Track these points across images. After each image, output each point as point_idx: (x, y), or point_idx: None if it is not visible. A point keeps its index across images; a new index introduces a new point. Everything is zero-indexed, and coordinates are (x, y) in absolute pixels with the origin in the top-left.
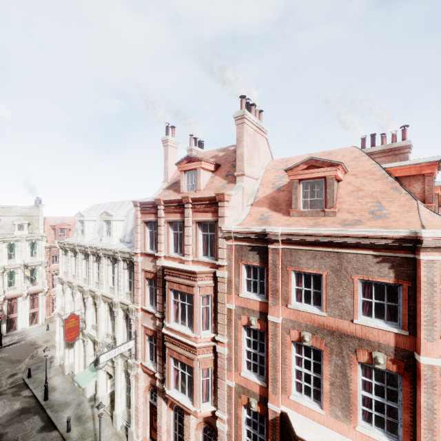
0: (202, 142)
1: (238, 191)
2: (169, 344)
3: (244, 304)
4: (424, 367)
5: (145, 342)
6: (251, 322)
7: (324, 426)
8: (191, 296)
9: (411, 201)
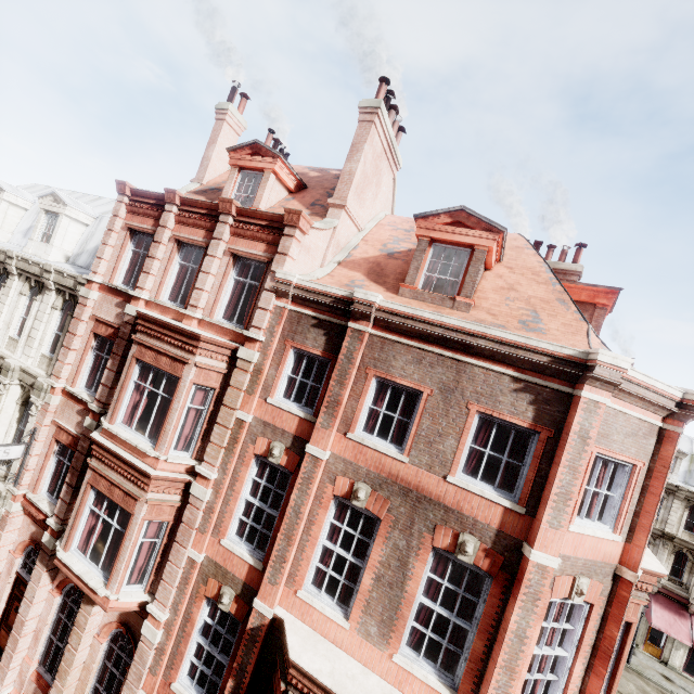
0: (285, 155)
1: (325, 230)
2: (98, 463)
3: (272, 417)
4: (532, 567)
5: (49, 455)
6: (273, 450)
7: (340, 650)
8: (175, 383)
9: (580, 322)
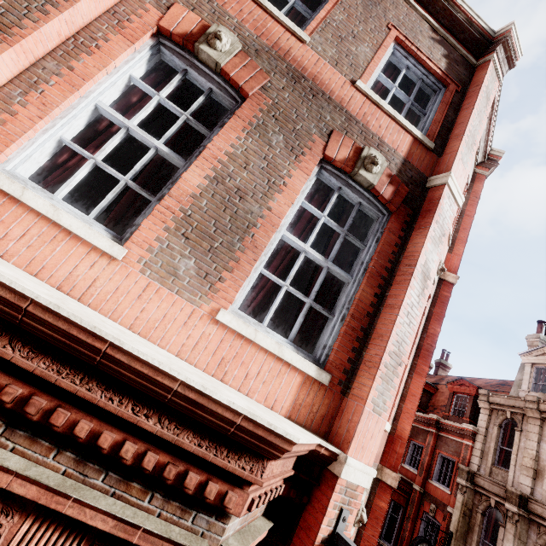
0: None
1: None
2: None
3: None
4: (446, 194)
5: None
6: None
7: (79, 302)
8: None
9: None
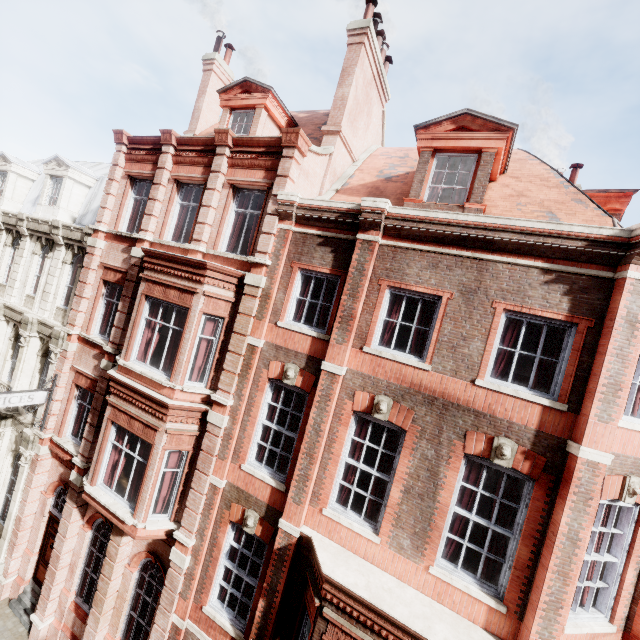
0: None
1: (322, 156)
2: (116, 399)
3: (283, 340)
4: (581, 465)
5: (71, 399)
6: (287, 371)
7: (372, 565)
8: (185, 317)
9: (602, 217)
